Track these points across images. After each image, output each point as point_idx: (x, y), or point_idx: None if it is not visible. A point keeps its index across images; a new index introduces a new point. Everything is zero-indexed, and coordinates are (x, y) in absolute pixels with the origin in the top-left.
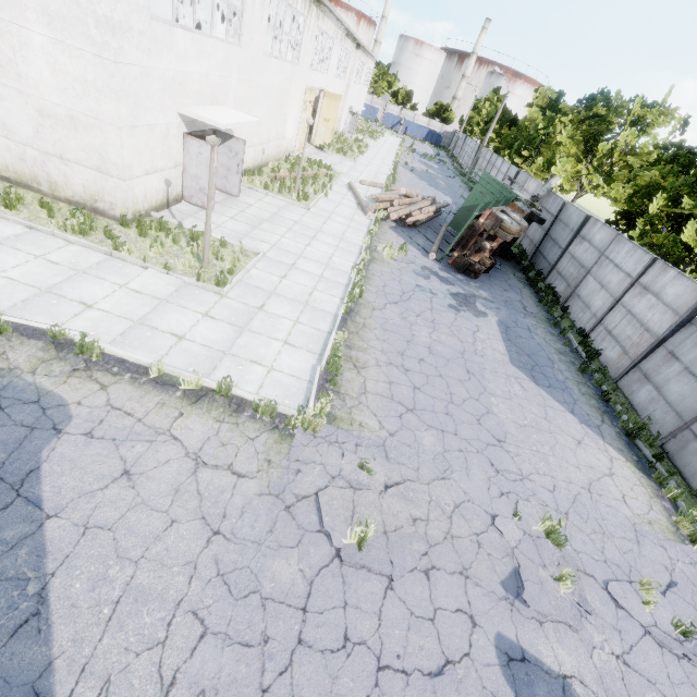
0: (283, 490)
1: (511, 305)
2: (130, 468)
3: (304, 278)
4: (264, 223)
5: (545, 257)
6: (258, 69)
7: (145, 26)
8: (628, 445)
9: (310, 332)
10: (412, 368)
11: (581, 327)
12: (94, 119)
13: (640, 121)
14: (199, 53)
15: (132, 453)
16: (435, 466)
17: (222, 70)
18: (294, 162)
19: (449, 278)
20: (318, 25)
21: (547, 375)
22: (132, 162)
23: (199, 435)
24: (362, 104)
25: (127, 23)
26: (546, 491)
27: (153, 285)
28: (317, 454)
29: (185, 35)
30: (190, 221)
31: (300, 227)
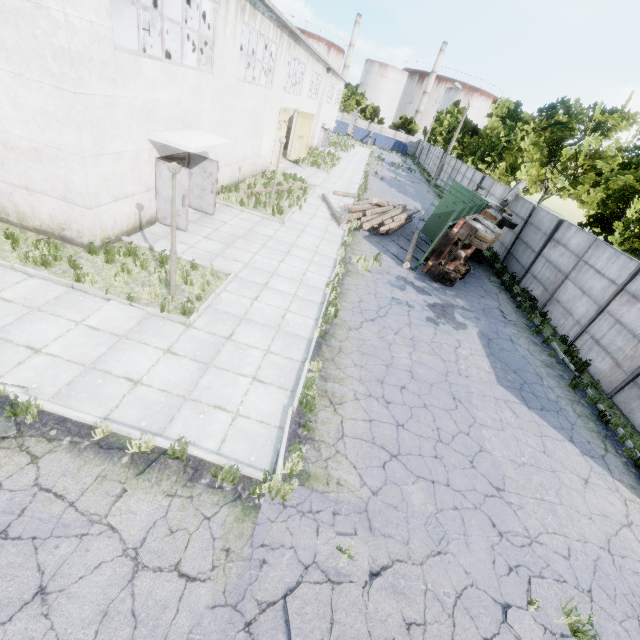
0: (243, 596)
1: (489, 313)
2: (47, 583)
3: (277, 298)
4: (237, 241)
5: (517, 260)
6: (232, 93)
7: (108, 57)
8: (639, 480)
9: (282, 363)
10: (393, 399)
11: (564, 334)
12: (57, 150)
13: (601, 126)
14: (170, 81)
15: (54, 557)
16: (427, 535)
17: (195, 96)
18: (270, 177)
19: (424, 287)
20: (290, 52)
21: (537, 394)
22: (98, 190)
23: (143, 519)
24: (333, 120)
25: (87, 54)
26: (560, 559)
27: (112, 320)
28: (287, 533)
29: (153, 64)
30: (162, 243)
31: (274, 242)
